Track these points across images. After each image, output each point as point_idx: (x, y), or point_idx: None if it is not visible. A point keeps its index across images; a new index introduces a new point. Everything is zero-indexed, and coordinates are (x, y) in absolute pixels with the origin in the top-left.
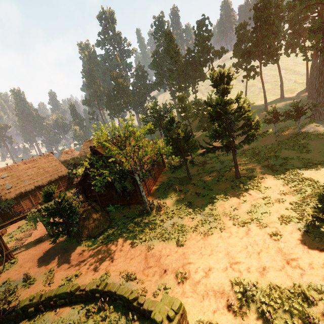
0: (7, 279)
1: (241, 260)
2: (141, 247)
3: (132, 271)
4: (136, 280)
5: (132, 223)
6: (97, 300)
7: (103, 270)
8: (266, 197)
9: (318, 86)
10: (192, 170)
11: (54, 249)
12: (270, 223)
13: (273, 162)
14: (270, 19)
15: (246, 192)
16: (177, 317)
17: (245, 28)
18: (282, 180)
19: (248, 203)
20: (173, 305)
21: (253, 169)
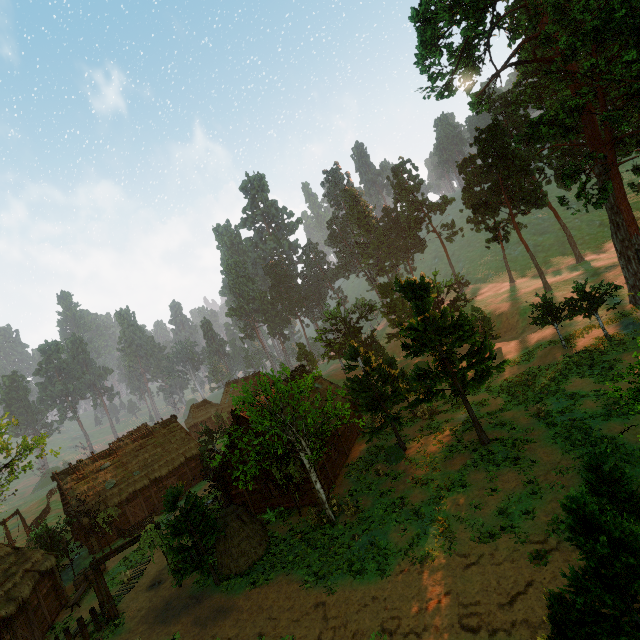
0: None
1: (478, 609)
2: (316, 590)
3: (301, 636)
4: None
5: (304, 544)
6: None
7: (254, 635)
8: (529, 480)
9: (621, 247)
10: (411, 430)
11: (179, 598)
12: (532, 533)
13: (551, 406)
14: (507, 152)
15: (497, 472)
16: None
17: (474, 164)
18: (562, 445)
19: (499, 494)
20: None
21: (513, 424)
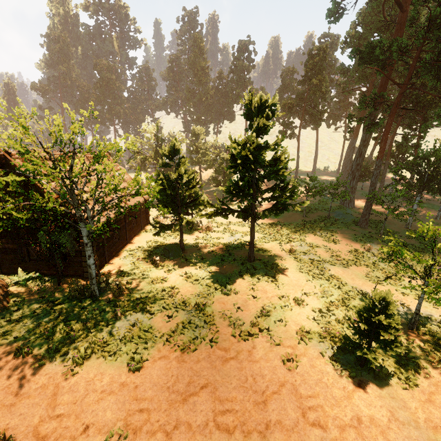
0: None
1: (234, 406)
2: (52, 368)
3: (9, 427)
4: None
5: (53, 314)
6: None
7: None
8: (283, 295)
9: (355, 168)
10: (189, 237)
11: None
12: (285, 338)
13: (297, 247)
14: (322, 74)
15: (258, 284)
16: None
17: (293, 75)
18: (306, 275)
19: (259, 301)
20: None
21: (272, 252)
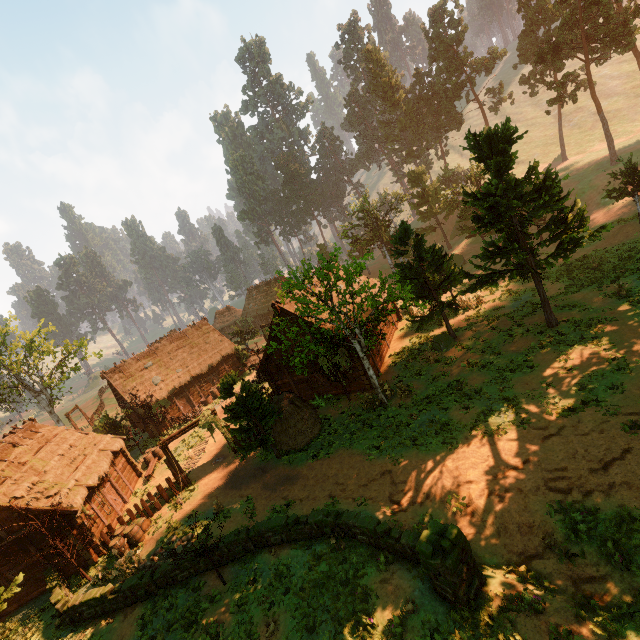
0: (192, 511)
1: (566, 474)
2: (381, 460)
3: (372, 497)
4: (381, 510)
5: (359, 424)
6: (328, 538)
7: (325, 497)
8: (614, 357)
9: None
10: (456, 320)
11: (244, 469)
12: (624, 406)
13: (632, 284)
14: None
15: (571, 352)
16: (456, 549)
17: None
18: None
19: (576, 372)
20: (447, 532)
21: (585, 305)
